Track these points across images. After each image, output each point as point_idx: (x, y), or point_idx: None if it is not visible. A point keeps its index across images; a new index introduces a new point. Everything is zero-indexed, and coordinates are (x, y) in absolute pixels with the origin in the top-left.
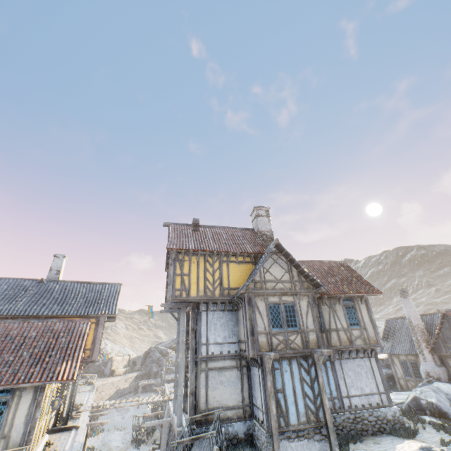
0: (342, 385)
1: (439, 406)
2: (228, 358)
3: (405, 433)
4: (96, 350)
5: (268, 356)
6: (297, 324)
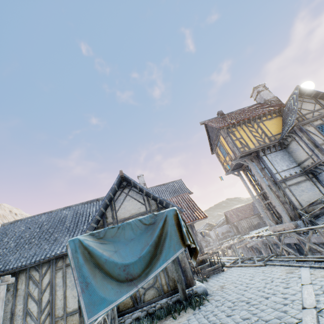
0: None
1: None
2: (298, 176)
3: None
4: None
5: None
6: None
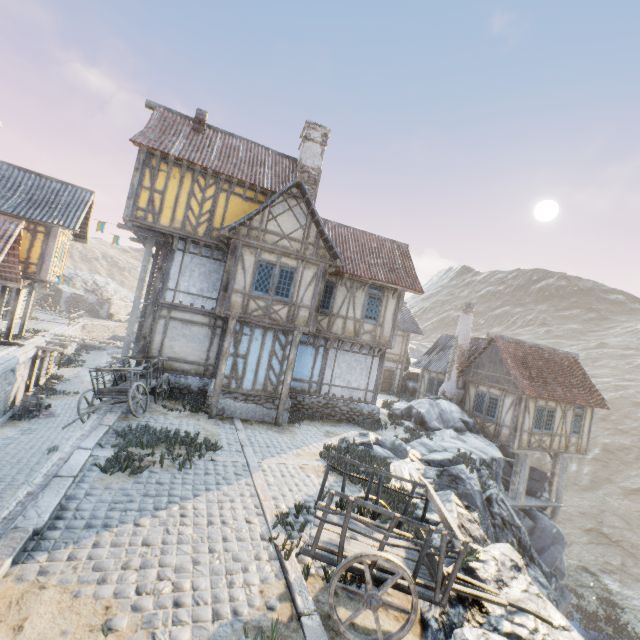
0: (328, 373)
1: (424, 417)
2: (200, 313)
3: (369, 426)
4: (45, 268)
5: (230, 316)
6: (290, 295)
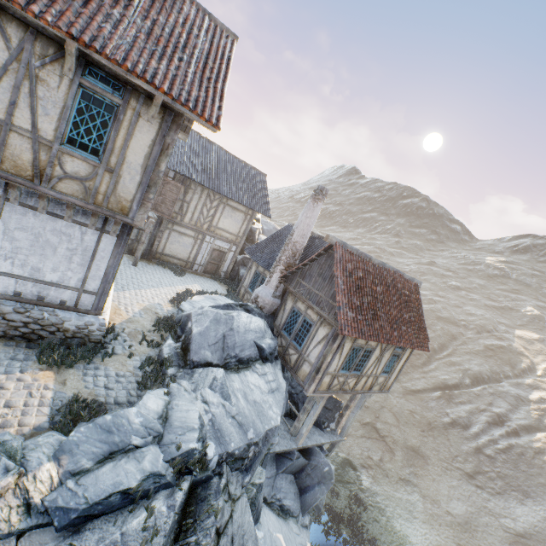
0: None
1: (191, 341)
2: None
3: (51, 360)
4: None
5: None
6: None
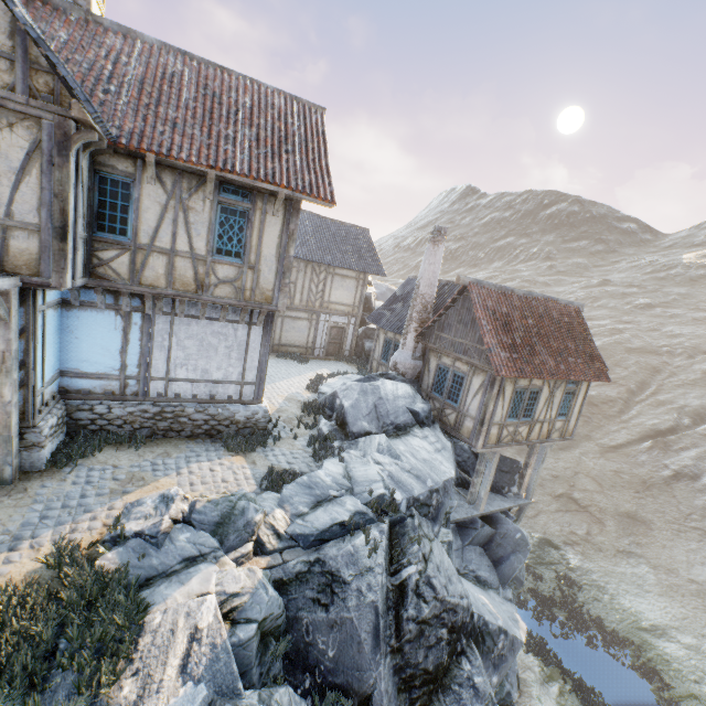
0: (159, 359)
1: (346, 414)
2: None
3: (237, 447)
4: None
5: None
6: None
